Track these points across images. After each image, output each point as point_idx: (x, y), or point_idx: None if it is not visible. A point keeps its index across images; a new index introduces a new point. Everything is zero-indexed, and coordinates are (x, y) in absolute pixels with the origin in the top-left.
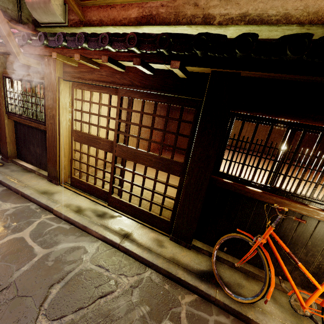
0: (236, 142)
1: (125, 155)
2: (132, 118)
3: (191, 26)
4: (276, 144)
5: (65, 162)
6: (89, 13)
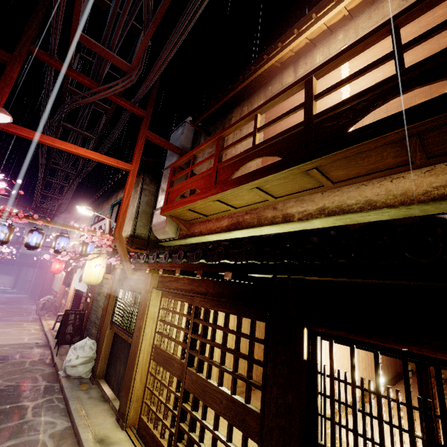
0: (330, 380)
1: (194, 388)
2: (244, 322)
3: (273, 225)
4: (396, 393)
5: (140, 390)
6: (193, 228)
